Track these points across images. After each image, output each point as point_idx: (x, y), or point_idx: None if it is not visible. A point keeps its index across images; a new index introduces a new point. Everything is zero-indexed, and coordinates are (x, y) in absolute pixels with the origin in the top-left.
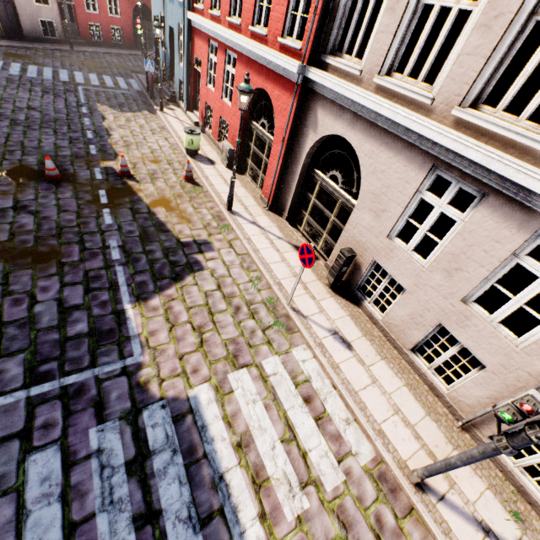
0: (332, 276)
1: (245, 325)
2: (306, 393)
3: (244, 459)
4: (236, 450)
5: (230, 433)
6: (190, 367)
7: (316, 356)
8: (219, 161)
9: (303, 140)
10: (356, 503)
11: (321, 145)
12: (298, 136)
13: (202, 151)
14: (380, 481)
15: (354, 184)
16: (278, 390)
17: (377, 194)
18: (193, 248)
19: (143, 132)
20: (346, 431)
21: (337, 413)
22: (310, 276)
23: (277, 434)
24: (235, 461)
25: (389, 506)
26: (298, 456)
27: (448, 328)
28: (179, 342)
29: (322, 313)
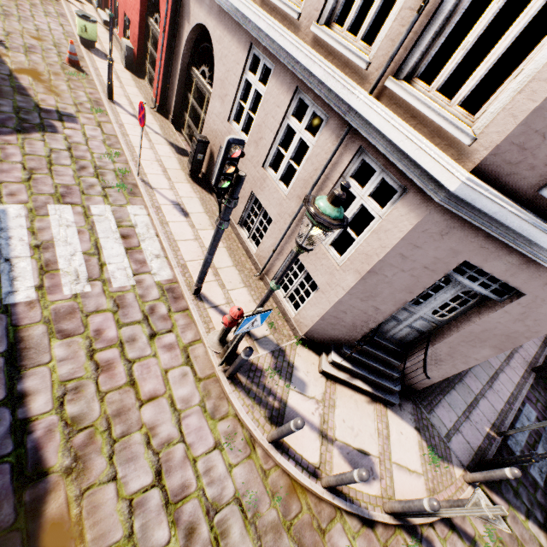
0: (190, 163)
1: (86, 180)
2: (127, 233)
3: (38, 255)
4: (33, 249)
5: (32, 238)
6: (7, 191)
7: (150, 214)
8: (119, 61)
9: (182, 33)
10: (137, 297)
11: (197, 40)
12: (178, 29)
13: (103, 47)
14: (168, 291)
15: (252, 110)
16: (98, 225)
17: (223, 80)
18: (53, 116)
19: (34, 10)
20: (153, 261)
21: (150, 250)
22: (175, 165)
23: (81, 249)
24: (28, 254)
25: (167, 305)
26: (96, 264)
27: (256, 194)
28: (2, 173)
29: (172, 190)
